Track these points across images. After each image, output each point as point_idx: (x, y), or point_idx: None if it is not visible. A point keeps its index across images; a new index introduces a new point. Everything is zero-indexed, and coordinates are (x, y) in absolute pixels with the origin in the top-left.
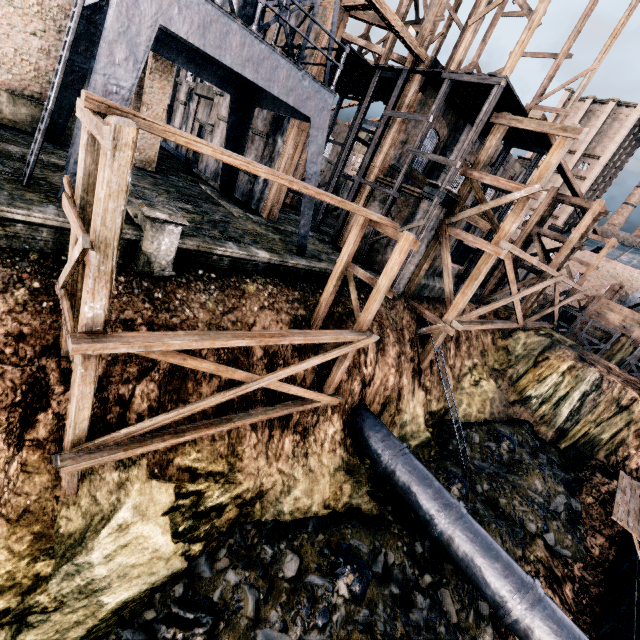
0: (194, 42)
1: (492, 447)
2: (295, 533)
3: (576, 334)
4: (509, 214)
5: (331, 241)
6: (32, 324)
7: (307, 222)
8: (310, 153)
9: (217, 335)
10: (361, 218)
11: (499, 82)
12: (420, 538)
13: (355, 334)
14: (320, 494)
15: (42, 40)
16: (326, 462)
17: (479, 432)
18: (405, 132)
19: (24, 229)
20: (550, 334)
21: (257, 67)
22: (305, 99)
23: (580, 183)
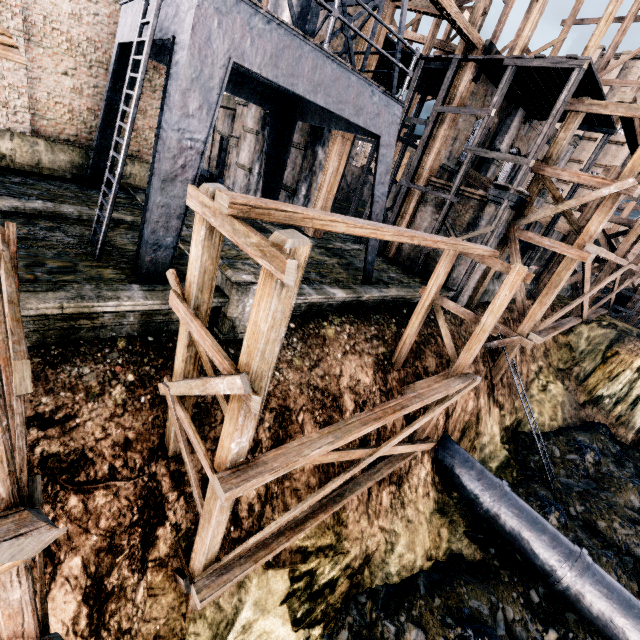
0: (267, 75)
1: (575, 460)
2: (410, 600)
3: (631, 316)
4: (595, 213)
5: (378, 252)
6: (135, 426)
7: (374, 247)
8: (378, 174)
9: (347, 427)
10: None
11: (580, 65)
12: (533, 584)
13: (460, 381)
14: (421, 545)
15: (74, 79)
16: (422, 508)
17: (557, 444)
18: (456, 127)
19: (111, 318)
20: (613, 324)
21: (328, 90)
22: (374, 116)
23: (618, 149)
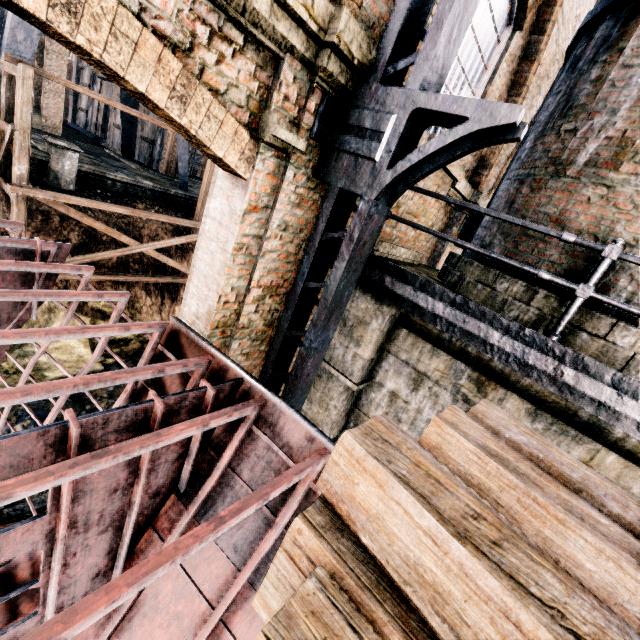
0: None
1: None
2: None
3: None
4: None
5: None
6: None
7: (185, 165)
8: None
9: (102, 203)
10: None
11: None
12: None
13: None
14: None
15: None
16: None
17: None
18: None
19: None
20: None
21: None
22: None
23: None
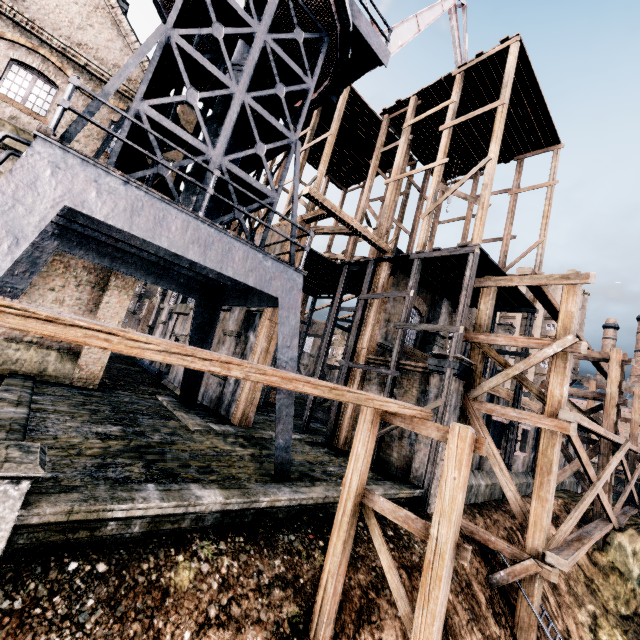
0: (115, 224)
1: None
2: None
3: None
4: (550, 375)
5: (325, 441)
6: None
7: (287, 425)
8: (281, 336)
9: None
10: (368, 410)
11: (472, 250)
12: None
13: None
14: None
15: None
16: None
17: None
18: (386, 311)
19: None
20: None
21: (204, 249)
22: (269, 279)
23: None
